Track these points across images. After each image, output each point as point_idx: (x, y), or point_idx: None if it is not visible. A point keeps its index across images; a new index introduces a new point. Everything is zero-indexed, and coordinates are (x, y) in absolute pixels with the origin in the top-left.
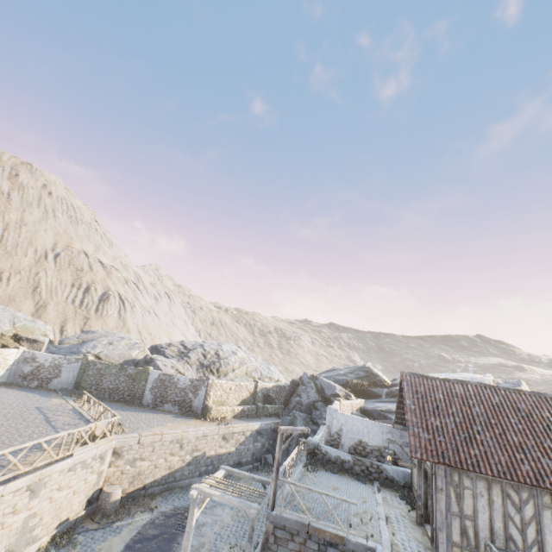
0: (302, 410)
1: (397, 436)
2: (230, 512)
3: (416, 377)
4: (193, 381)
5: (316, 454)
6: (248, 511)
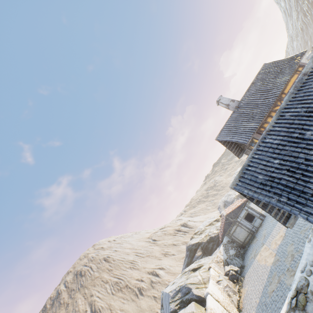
0: None
1: None
2: None
3: None
4: None
5: None
6: None
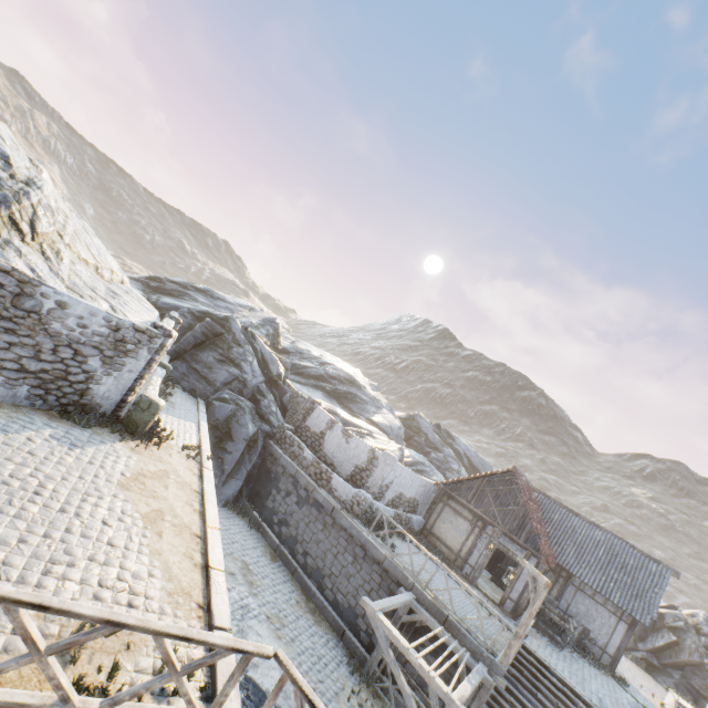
0: (245, 394)
1: (427, 490)
2: (268, 631)
3: (519, 473)
4: (119, 328)
5: (366, 513)
6: (275, 609)
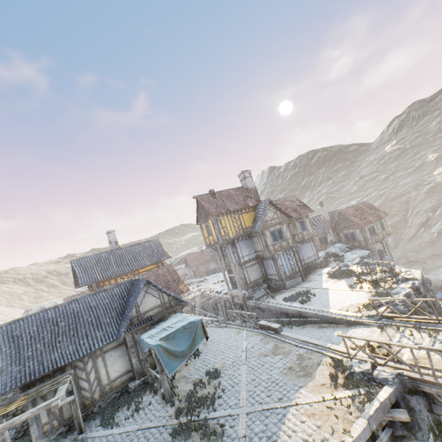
0: None
1: (186, 270)
2: None
3: (188, 256)
4: None
5: None
6: None
